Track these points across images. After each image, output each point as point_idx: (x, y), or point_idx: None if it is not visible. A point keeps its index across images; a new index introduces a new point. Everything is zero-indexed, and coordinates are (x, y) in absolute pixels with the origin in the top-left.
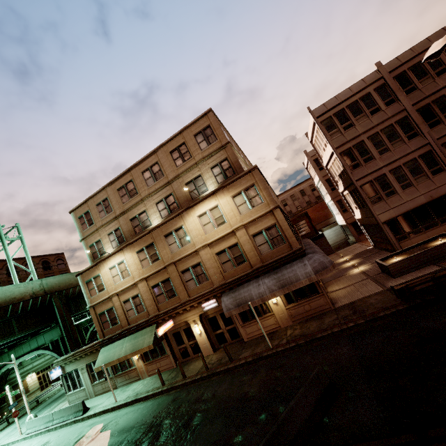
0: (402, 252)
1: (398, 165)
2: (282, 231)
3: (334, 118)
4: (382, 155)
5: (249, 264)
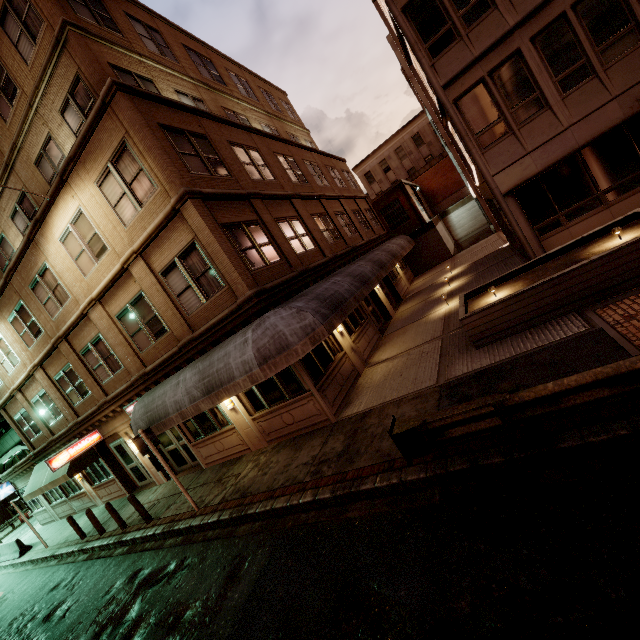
0: (521, 272)
1: (558, 13)
2: (211, 259)
3: None
4: None
5: (174, 335)
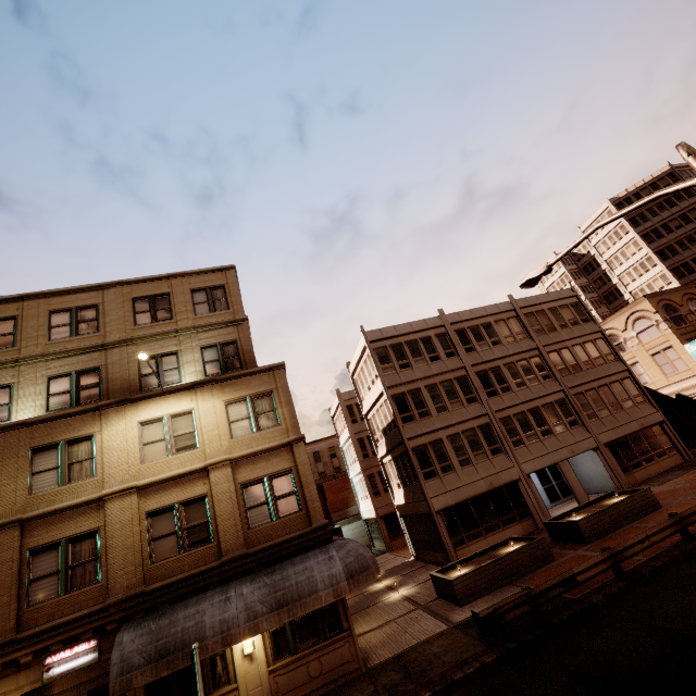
0: (466, 562)
1: (456, 431)
2: (300, 486)
3: (390, 349)
4: (440, 414)
5: (217, 548)
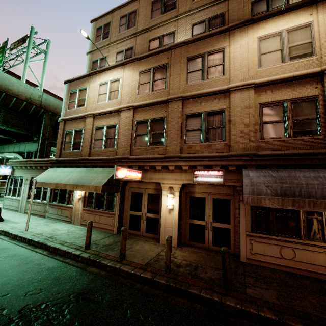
0: None
1: None
2: None
3: None
4: None
5: (324, 140)
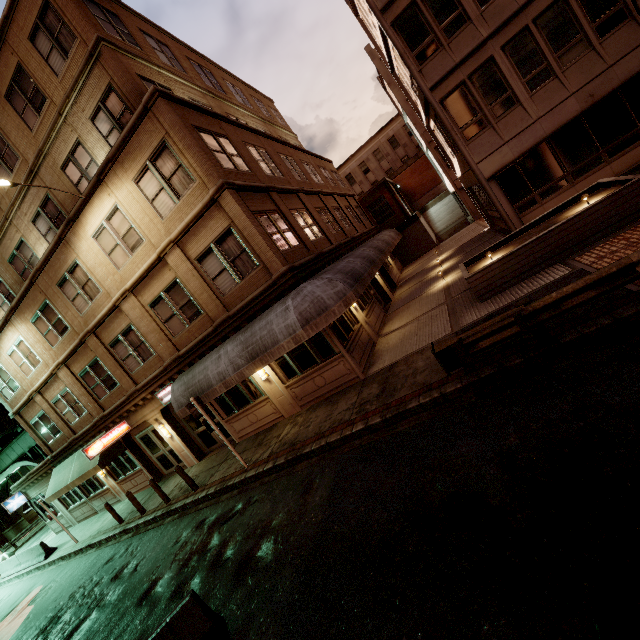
0: (510, 240)
1: (522, 26)
2: (247, 242)
3: None
4: (487, 6)
5: (208, 316)
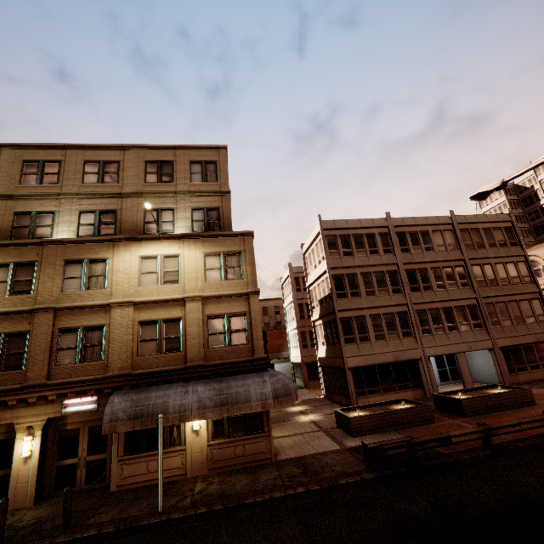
0: (364, 408)
1: (378, 313)
2: (250, 326)
3: (338, 238)
4: (368, 296)
5: (184, 356)
